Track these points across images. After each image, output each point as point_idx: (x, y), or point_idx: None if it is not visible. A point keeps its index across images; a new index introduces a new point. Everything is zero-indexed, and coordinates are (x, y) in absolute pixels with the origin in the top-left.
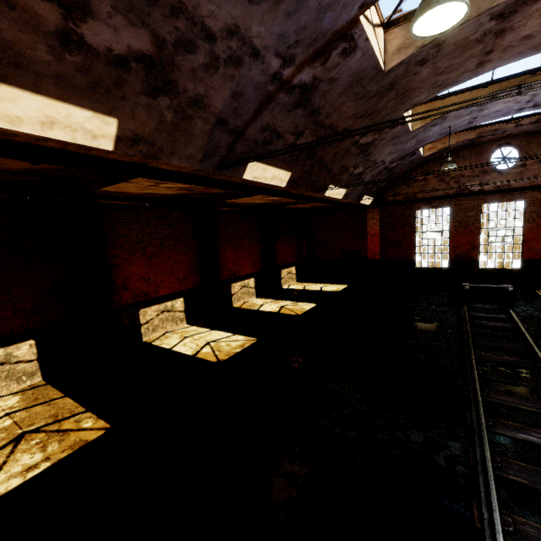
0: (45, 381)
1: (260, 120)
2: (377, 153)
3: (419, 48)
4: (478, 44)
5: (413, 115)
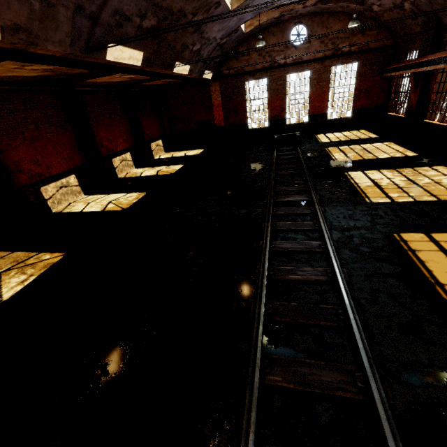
0: None
1: (110, 5)
2: (209, 31)
3: None
4: None
5: (217, 16)
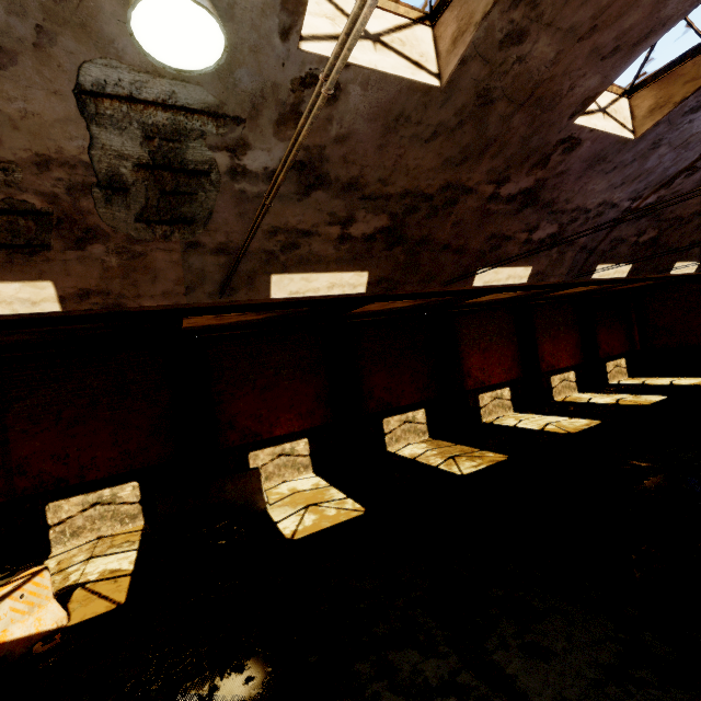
0: (432, 438)
1: (609, 237)
2: None
3: None
4: None
5: None
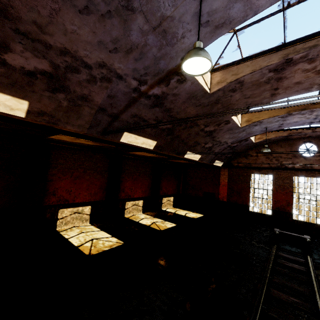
0: None
1: (130, 111)
2: (220, 137)
3: (228, 83)
4: (266, 84)
5: (192, 117)
